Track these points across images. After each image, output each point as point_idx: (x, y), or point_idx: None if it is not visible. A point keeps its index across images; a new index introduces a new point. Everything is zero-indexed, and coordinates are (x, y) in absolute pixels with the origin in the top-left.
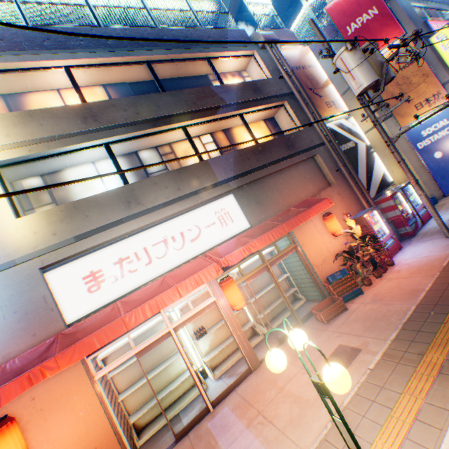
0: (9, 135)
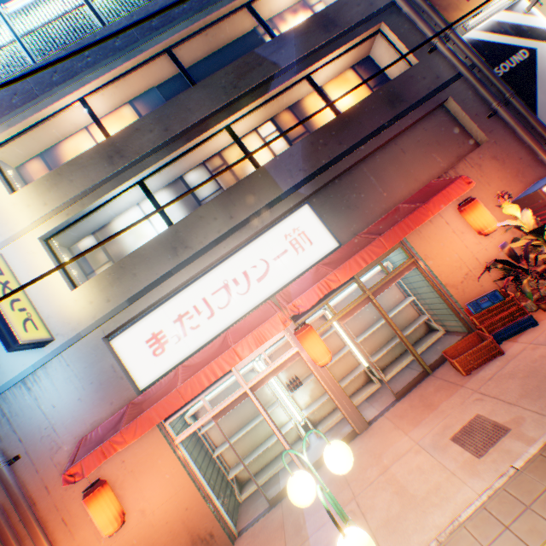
0: (46, 203)
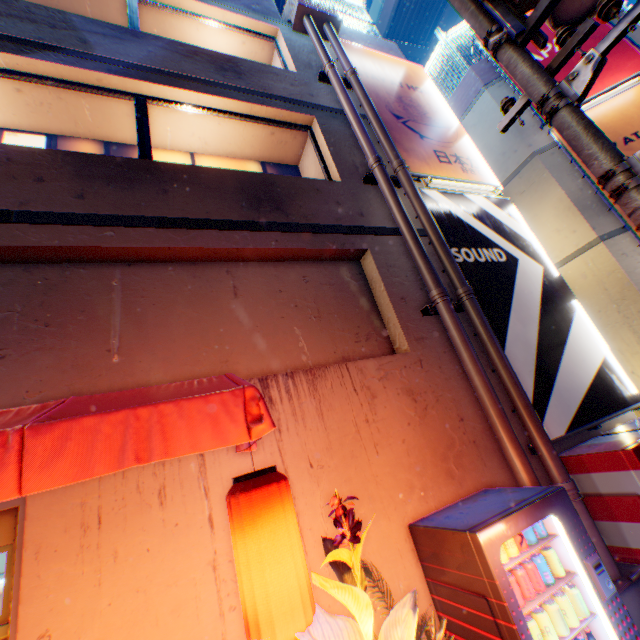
0: None
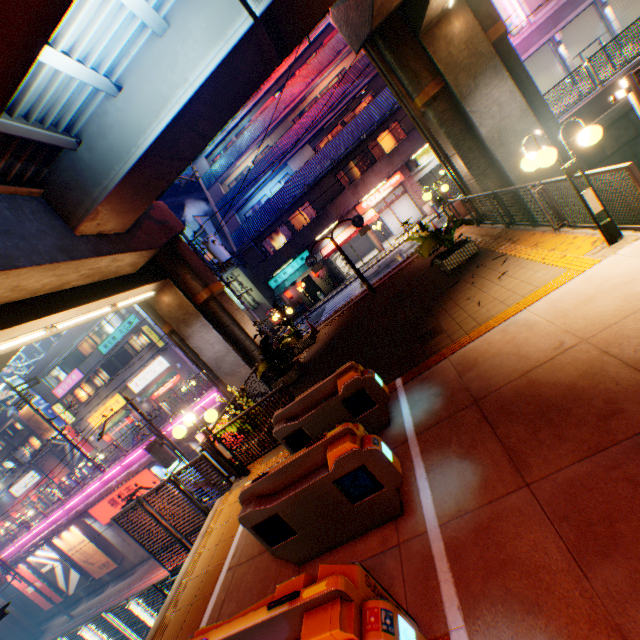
0: None
